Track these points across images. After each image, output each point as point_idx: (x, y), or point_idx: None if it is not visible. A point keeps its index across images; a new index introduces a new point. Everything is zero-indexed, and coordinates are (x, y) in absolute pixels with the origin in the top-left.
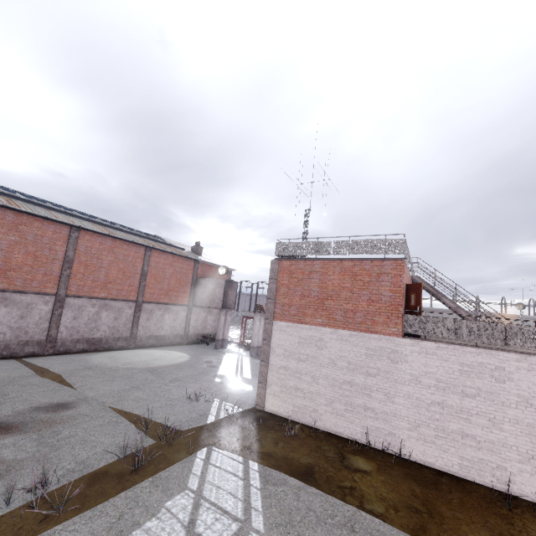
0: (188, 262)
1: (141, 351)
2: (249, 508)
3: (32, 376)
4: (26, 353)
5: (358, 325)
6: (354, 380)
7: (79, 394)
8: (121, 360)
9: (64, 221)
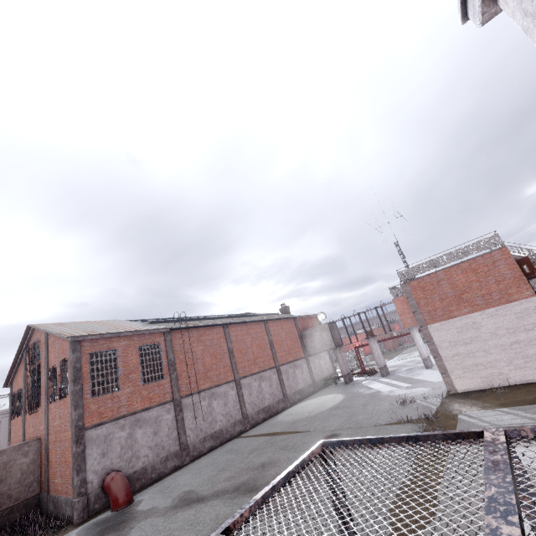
0: (290, 322)
1: (300, 405)
2: (533, 418)
3: (273, 437)
4: (237, 432)
5: (498, 301)
6: (519, 339)
7: (326, 431)
8: (302, 413)
9: (221, 323)
